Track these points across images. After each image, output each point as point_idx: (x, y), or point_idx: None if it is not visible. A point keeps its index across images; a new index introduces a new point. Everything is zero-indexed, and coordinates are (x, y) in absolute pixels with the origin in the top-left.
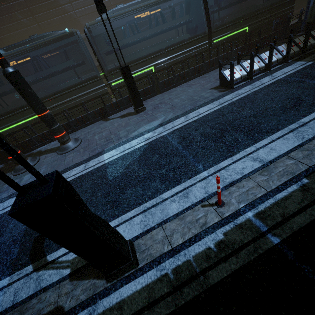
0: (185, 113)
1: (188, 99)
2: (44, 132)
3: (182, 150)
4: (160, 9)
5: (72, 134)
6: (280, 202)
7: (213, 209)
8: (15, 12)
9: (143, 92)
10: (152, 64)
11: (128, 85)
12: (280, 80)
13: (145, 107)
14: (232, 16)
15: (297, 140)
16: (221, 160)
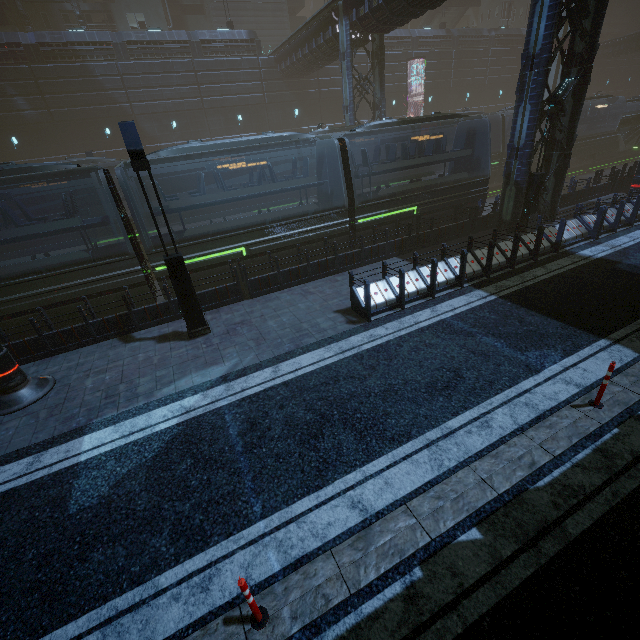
0: (277, 359)
1: (293, 325)
2: None
3: (240, 455)
4: (266, 161)
5: (40, 362)
6: (365, 624)
7: (244, 632)
8: (4, 81)
9: (215, 293)
10: (244, 243)
11: (177, 289)
12: (443, 323)
13: (209, 327)
14: (390, 189)
15: (430, 469)
16: (299, 495)
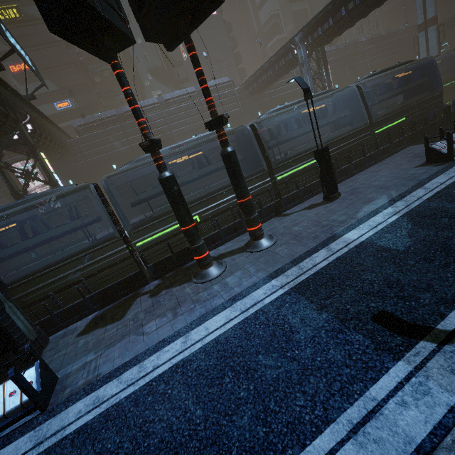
0: (416, 186)
1: (396, 178)
2: (212, 233)
3: None
4: (324, 104)
5: (244, 235)
6: None
7: None
8: (109, 136)
9: (320, 182)
10: None
11: (325, 168)
12: None
13: (340, 193)
14: (387, 110)
15: None
16: None
